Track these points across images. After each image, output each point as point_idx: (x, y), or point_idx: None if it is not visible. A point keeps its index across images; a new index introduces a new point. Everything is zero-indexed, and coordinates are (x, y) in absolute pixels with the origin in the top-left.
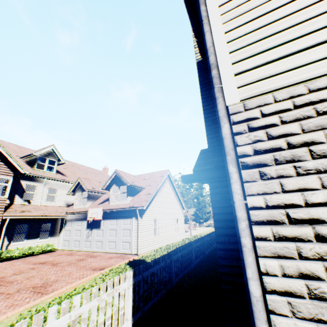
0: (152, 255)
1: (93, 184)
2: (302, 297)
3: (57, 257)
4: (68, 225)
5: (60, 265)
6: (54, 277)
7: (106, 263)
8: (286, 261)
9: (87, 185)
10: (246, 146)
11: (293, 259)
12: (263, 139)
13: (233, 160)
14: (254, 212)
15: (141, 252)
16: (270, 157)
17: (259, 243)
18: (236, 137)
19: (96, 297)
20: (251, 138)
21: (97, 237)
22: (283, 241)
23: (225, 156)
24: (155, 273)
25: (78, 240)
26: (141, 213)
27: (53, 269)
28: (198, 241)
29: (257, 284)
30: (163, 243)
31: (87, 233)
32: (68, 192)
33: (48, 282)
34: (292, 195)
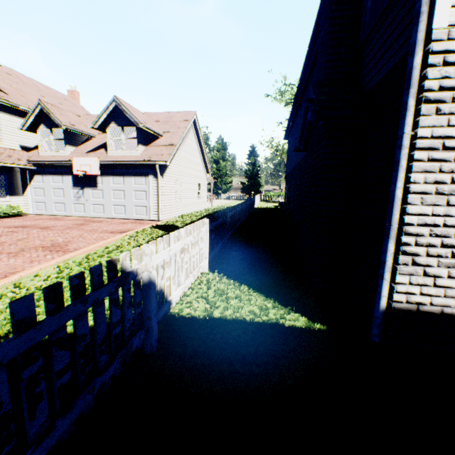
0: (179, 221)
1: (70, 118)
2: (430, 194)
3: (39, 221)
4: (37, 181)
5: (56, 229)
6: (61, 239)
7: (122, 228)
8: (429, 175)
9: (59, 117)
10: (434, 82)
11: (434, 173)
12: (451, 77)
13: (415, 94)
14: (420, 141)
15: (163, 218)
16: (449, 96)
17: (416, 164)
18: (429, 70)
19: (191, 234)
20: (441, 74)
21: (94, 200)
22: (432, 162)
23: (409, 88)
24: (217, 226)
25: (62, 202)
26: (162, 171)
27: (49, 232)
28: (239, 206)
29: (401, 191)
30: (185, 211)
31: (76, 194)
32: (23, 126)
33: (59, 243)
34: (452, 130)
